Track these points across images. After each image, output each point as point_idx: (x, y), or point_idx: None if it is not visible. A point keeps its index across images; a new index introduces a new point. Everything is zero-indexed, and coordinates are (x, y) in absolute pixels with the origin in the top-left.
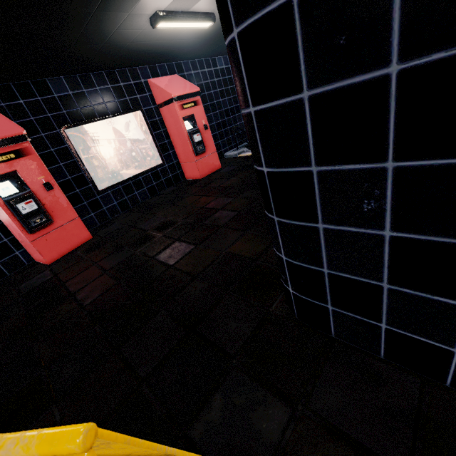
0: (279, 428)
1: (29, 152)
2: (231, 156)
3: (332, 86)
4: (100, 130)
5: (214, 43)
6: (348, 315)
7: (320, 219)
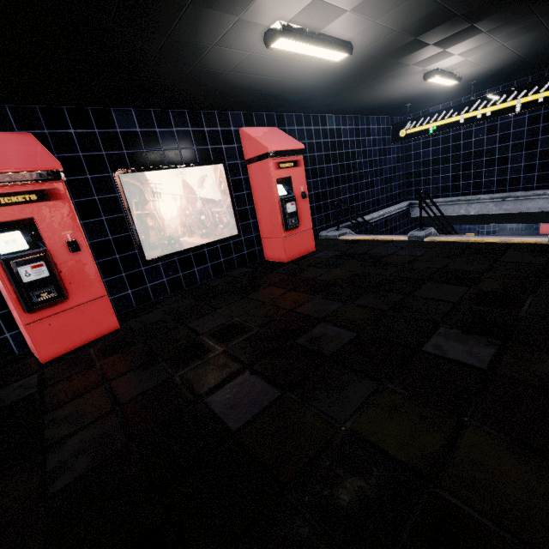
0: None
1: (59, 196)
2: (328, 237)
3: None
4: (166, 181)
5: (331, 94)
6: None
7: None
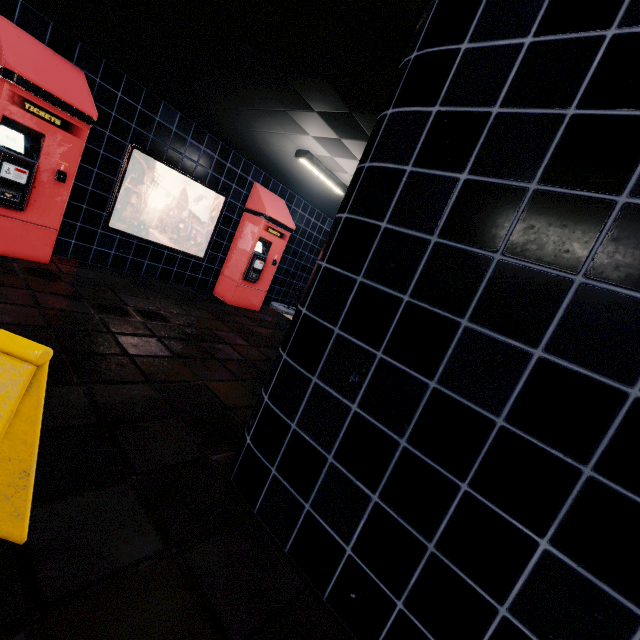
0: (138, 556)
1: (79, 135)
2: (277, 309)
3: (375, 285)
4: (170, 179)
5: (335, 207)
6: (284, 485)
7: (318, 373)
